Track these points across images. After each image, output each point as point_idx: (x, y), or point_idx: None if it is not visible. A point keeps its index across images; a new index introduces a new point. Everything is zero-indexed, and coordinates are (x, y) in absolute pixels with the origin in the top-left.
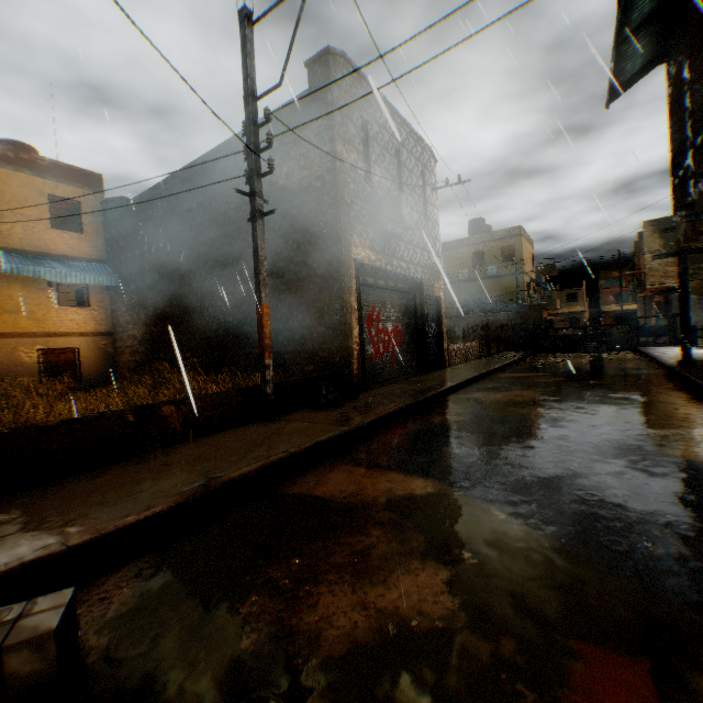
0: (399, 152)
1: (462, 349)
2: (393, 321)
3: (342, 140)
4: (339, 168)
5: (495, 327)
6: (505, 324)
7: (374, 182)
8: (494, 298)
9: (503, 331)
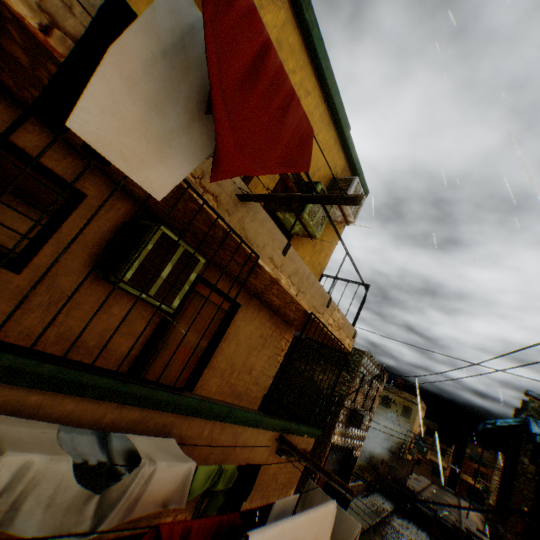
0: (372, 382)
1: (355, 487)
2: (331, 467)
3: (352, 386)
4: (346, 399)
5: (378, 458)
6: (386, 460)
7: (355, 401)
8: (386, 435)
9: (382, 464)
